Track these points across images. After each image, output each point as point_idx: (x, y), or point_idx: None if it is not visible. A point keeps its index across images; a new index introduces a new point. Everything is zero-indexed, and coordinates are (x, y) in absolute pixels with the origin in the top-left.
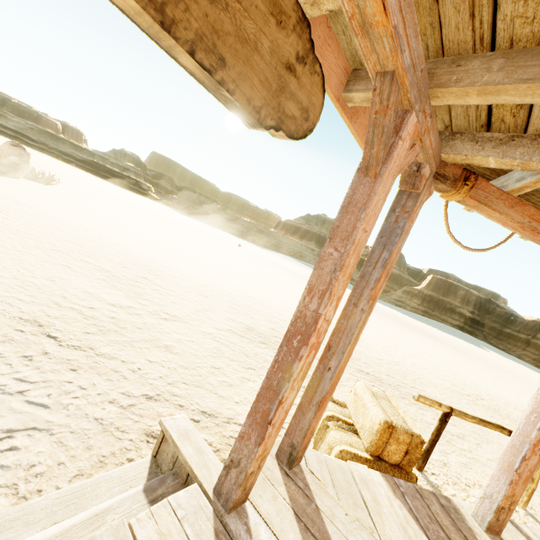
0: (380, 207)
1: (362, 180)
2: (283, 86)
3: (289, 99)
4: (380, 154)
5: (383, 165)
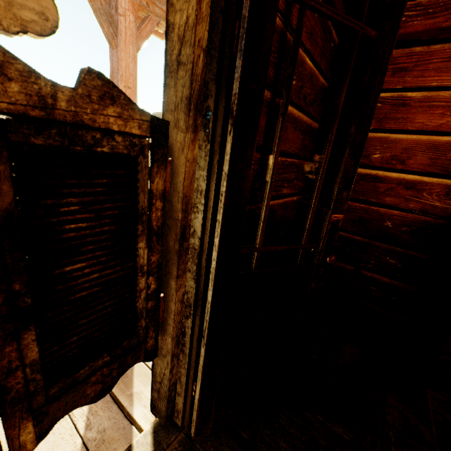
0: (133, 69)
1: (113, 53)
2: (10, 2)
3: (21, 9)
4: (110, 31)
5: (118, 38)
